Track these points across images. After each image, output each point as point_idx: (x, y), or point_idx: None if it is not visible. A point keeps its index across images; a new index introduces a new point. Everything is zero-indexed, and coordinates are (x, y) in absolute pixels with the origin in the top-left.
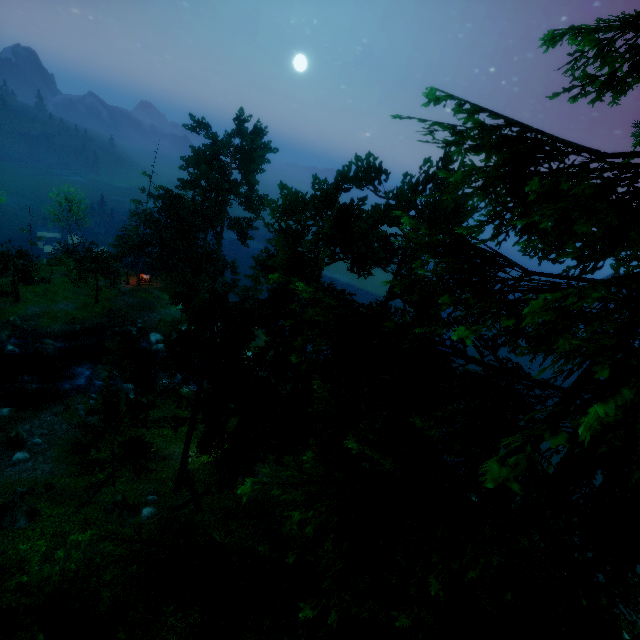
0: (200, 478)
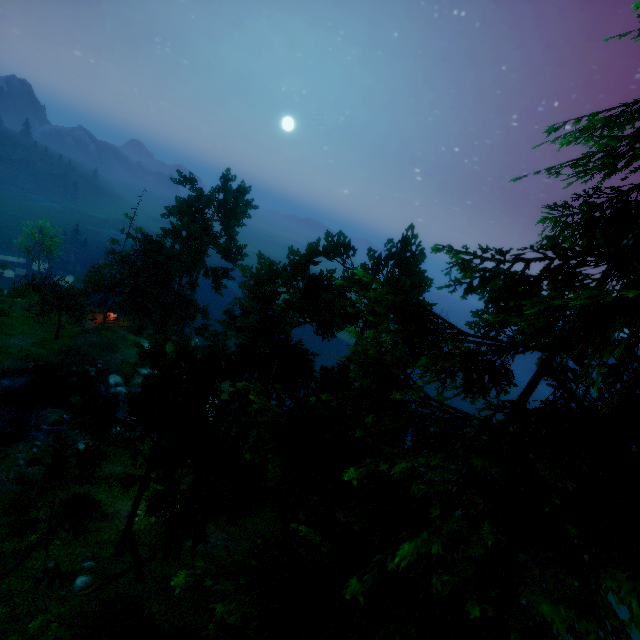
0: (145, 541)
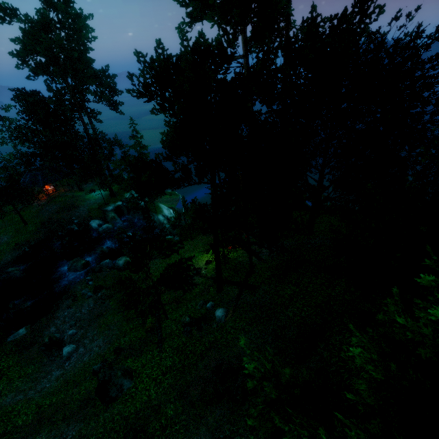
0: (226, 276)
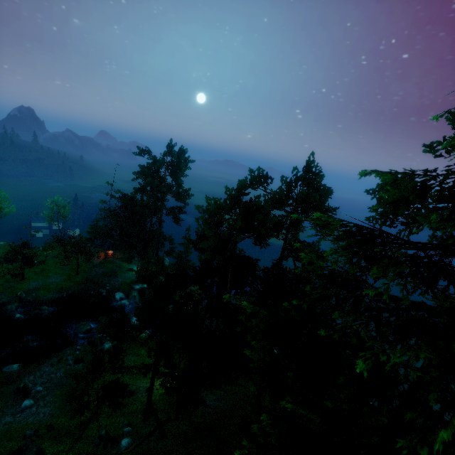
0: (161, 408)
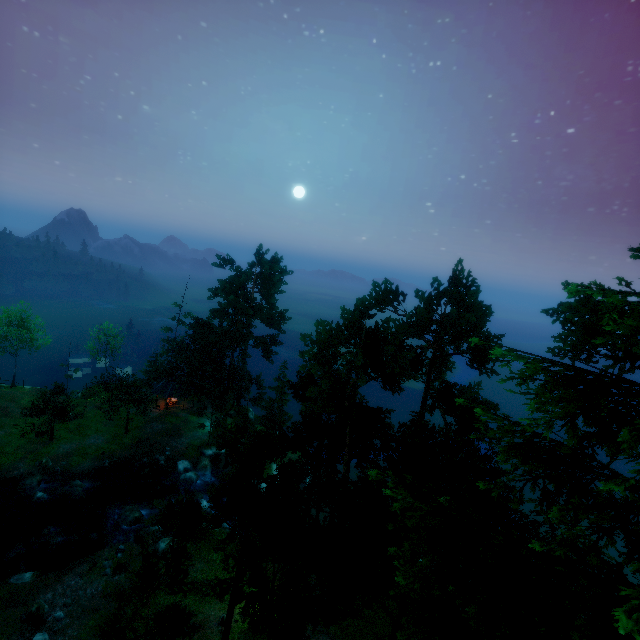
0: None
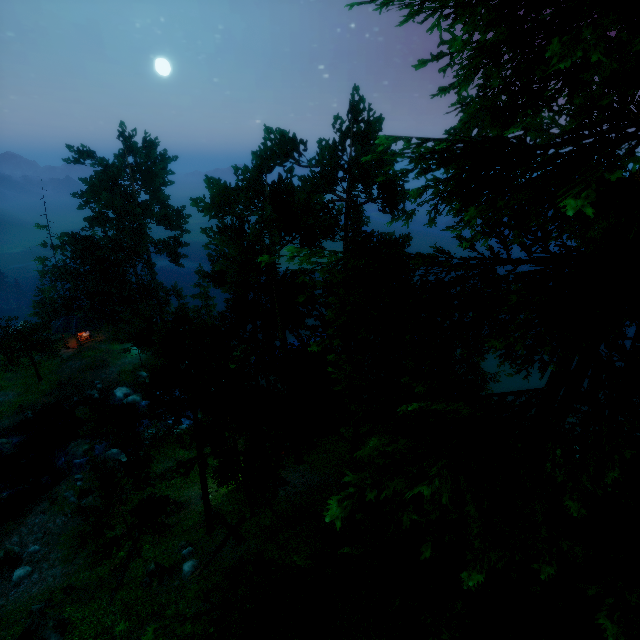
0: (228, 510)
